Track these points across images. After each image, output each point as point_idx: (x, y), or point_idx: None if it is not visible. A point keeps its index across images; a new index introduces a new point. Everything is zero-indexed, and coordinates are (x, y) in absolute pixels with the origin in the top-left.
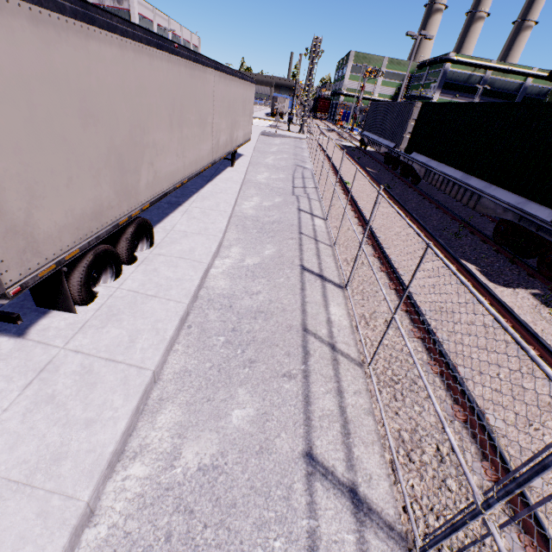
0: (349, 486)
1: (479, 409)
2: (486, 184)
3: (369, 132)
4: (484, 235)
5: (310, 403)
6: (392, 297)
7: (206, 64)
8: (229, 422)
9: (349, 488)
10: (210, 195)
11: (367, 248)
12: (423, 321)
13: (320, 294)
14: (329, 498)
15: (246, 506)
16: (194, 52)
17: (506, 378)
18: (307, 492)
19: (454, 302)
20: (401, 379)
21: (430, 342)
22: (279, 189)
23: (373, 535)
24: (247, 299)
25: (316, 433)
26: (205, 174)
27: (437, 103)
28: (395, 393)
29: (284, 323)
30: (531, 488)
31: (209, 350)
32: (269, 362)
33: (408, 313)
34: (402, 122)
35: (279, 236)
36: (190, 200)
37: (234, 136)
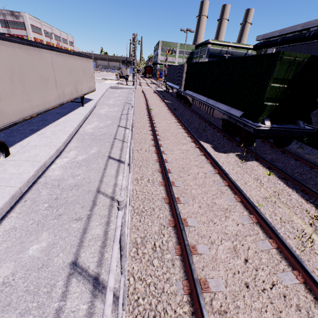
0: (95, 276)
1: (179, 217)
2: (215, 102)
3: (169, 82)
4: (218, 128)
5: (86, 232)
6: (156, 166)
7: (41, 47)
8: (26, 253)
9: (94, 277)
10: (62, 123)
11: (151, 142)
12: (166, 176)
13: (115, 170)
14: (79, 286)
15: (18, 303)
16: (27, 40)
17: (207, 199)
18: (65, 286)
19: (191, 164)
20: (146, 209)
21: (168, 187)
22: (112, 116)
23: (100, 302)
24: (71, 180)
25: (84, 249)
26: (63, 112)
27: (193, 63)
28: (140, 218)
29: (87, 190)
30: (200, 255)
31: (34, 213)
32: (70, 213)
33: (162, 173)
34: (181, 75)
35: (102, 142)
36: (46, 127)
37: (78, 88)
